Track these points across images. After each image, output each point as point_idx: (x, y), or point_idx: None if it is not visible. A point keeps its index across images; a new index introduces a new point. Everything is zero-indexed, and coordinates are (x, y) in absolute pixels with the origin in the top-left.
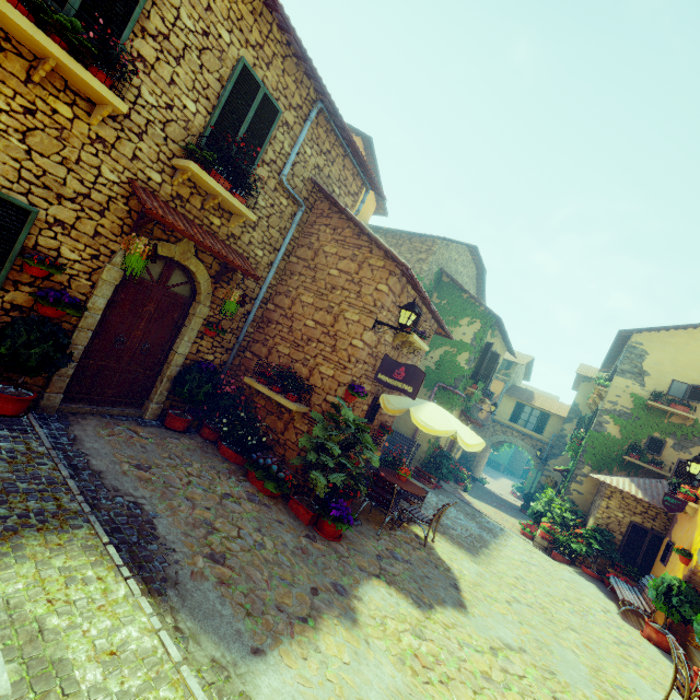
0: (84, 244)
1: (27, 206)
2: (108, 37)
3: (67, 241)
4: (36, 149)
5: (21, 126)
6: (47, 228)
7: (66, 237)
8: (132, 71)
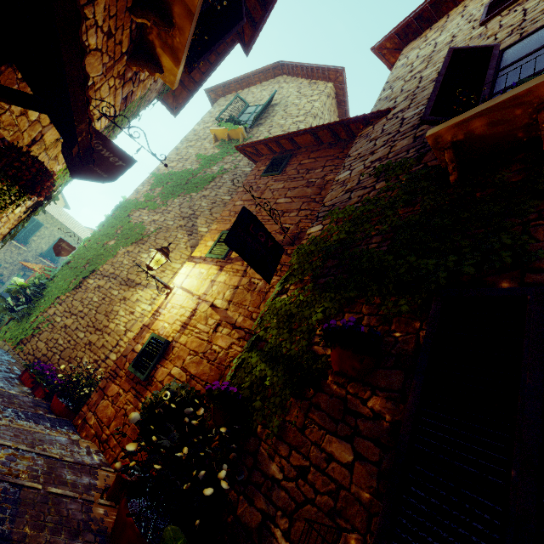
0: (9, 271)
1: (1, 264)
2: (27, 238)
3: (6, 270)
4: (6, 255)
5: (5, 252)
6: (3, 268)
7: (6, 270)
8: (31, 242)
